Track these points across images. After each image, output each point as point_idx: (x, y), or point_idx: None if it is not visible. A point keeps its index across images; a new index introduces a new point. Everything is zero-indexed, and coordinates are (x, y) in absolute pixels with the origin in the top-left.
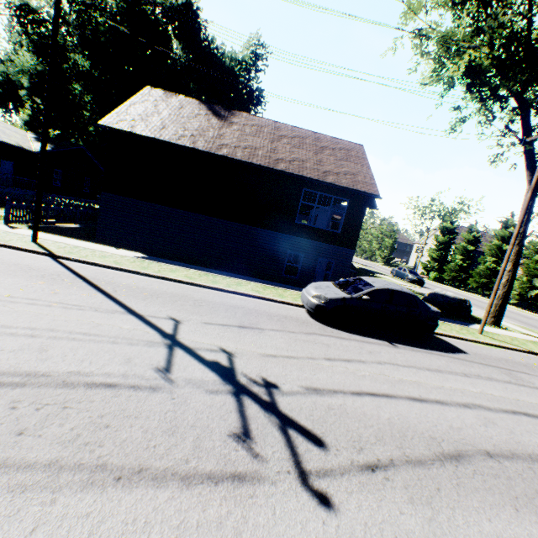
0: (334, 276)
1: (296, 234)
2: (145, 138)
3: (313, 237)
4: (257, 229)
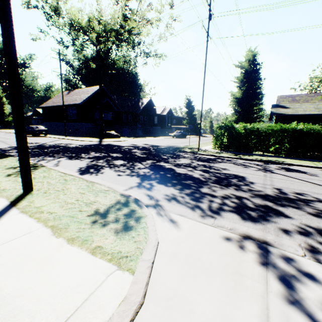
0: (79, 133)
1: (69, 122)
2: (44, 107)
3: (72, 121)
4: (63, 123)
